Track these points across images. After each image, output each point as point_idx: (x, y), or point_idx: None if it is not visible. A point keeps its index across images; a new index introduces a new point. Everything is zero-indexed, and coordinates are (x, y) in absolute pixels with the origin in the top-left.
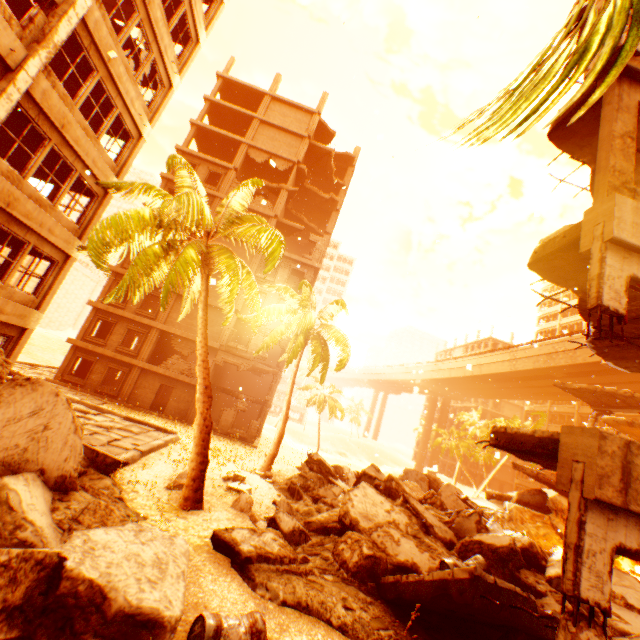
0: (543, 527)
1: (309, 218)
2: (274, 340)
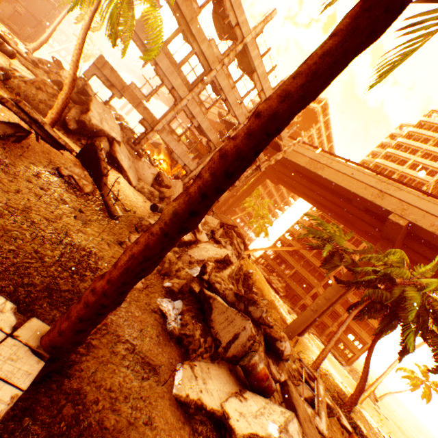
0: (150, 149)
1: None
2: None
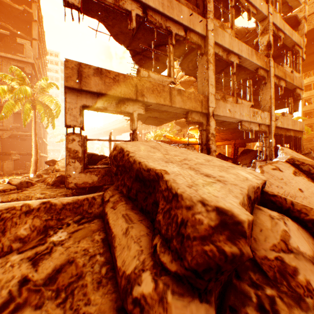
0: None
1: (17, 29)
2: (9, 110)
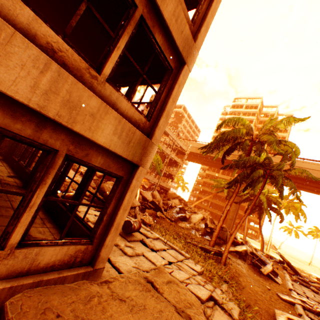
0: None
1: None
2: None
